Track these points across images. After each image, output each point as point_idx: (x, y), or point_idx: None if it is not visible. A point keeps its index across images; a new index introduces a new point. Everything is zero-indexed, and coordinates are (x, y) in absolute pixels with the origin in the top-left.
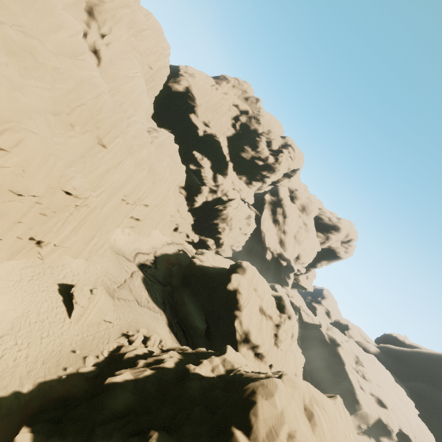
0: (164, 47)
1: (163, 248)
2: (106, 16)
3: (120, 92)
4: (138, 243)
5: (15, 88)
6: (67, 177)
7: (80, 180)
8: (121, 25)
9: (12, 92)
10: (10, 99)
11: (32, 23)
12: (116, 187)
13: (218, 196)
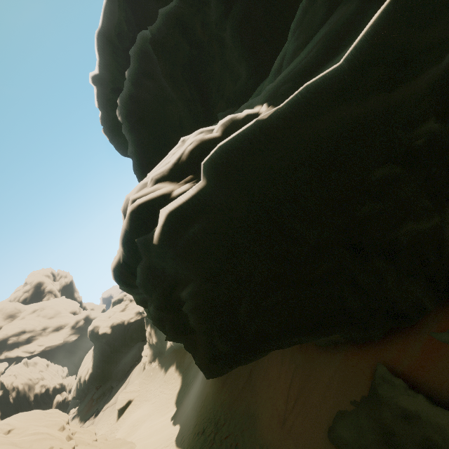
0: None
1: None
2: None
3: None
4: None
5: None
6: None
7: None
8: None
9: None
10: None
11: None
12: None
13: None
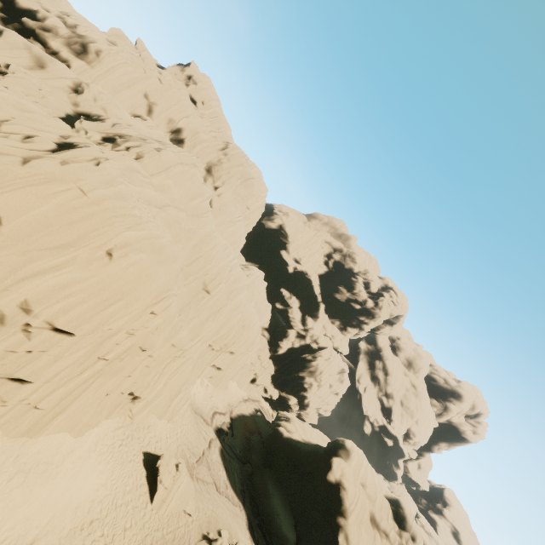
0: (263, 191)
1: (239, 407)
2: (222, 173)
3: (223, 234)
4: (215, 398)
5: (174, 261)
6: (176, 328)
7: (186, 330)
8: (233, 179)
9: (171, 264)
10: (170, 271)
11: (181, 196)
12: (212, 335)
13: (307, 342)
